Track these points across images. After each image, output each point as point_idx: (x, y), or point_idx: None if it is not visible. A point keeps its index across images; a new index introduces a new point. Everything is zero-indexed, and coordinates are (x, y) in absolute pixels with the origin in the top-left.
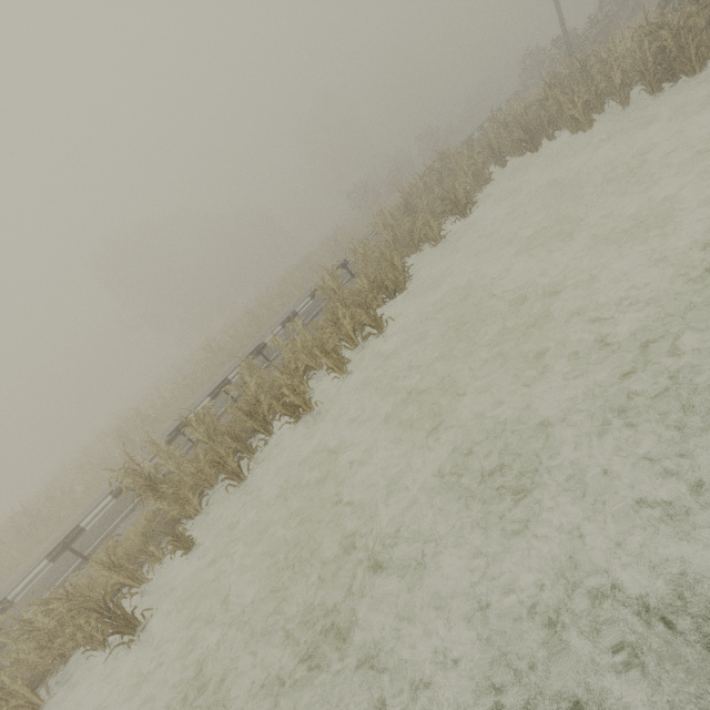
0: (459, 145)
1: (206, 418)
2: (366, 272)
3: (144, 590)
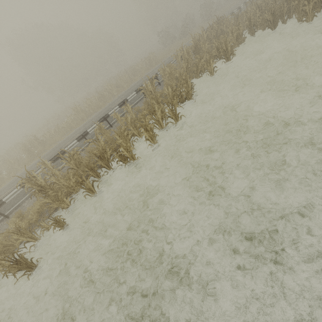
0: (229, 16)
1: (75, 156)
2: (172, 84)
3: (38, 243)
